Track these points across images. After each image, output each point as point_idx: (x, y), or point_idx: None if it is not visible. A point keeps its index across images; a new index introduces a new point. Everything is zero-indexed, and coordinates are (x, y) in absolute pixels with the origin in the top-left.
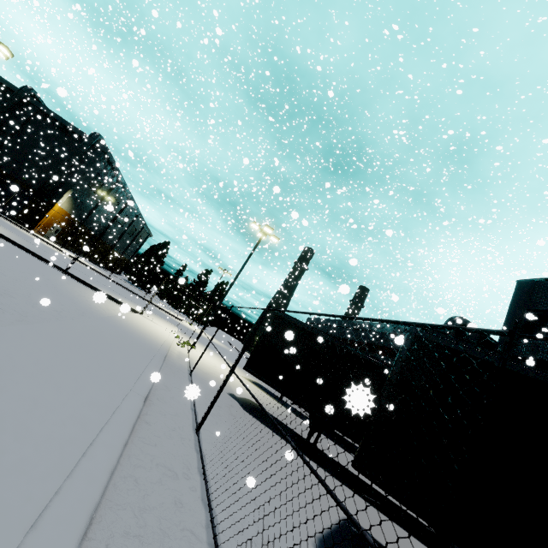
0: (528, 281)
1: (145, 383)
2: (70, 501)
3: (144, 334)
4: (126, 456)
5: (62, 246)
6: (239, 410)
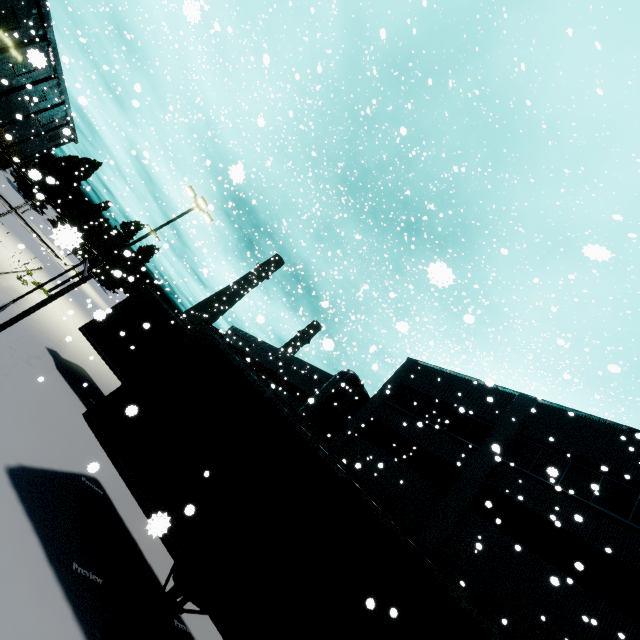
0: (414, 361)
1: None
2: None
3: None
4: None
5: None
6: (46, 365)
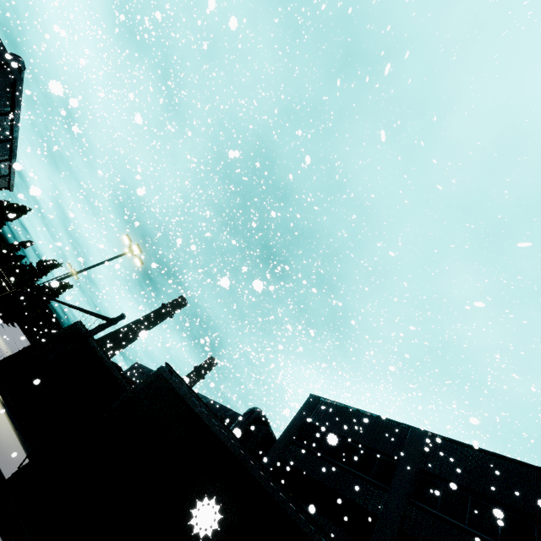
0: (317, 397)
1: None
2: None
3: None
4: None
5: None
6: None
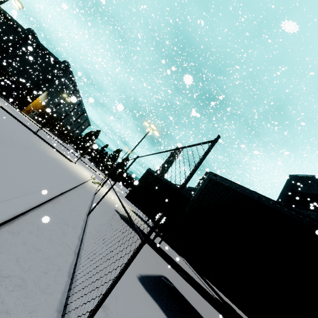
0: (295, 175)
1: (64, 187)
2: (3, 207)
3: (73, 171)
4: (42, 209)
5: (38, 122)
6: (118, 218)
